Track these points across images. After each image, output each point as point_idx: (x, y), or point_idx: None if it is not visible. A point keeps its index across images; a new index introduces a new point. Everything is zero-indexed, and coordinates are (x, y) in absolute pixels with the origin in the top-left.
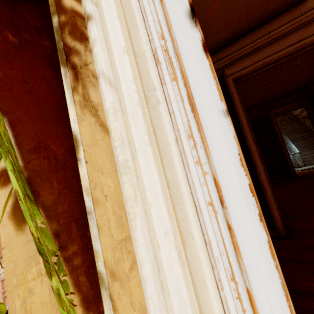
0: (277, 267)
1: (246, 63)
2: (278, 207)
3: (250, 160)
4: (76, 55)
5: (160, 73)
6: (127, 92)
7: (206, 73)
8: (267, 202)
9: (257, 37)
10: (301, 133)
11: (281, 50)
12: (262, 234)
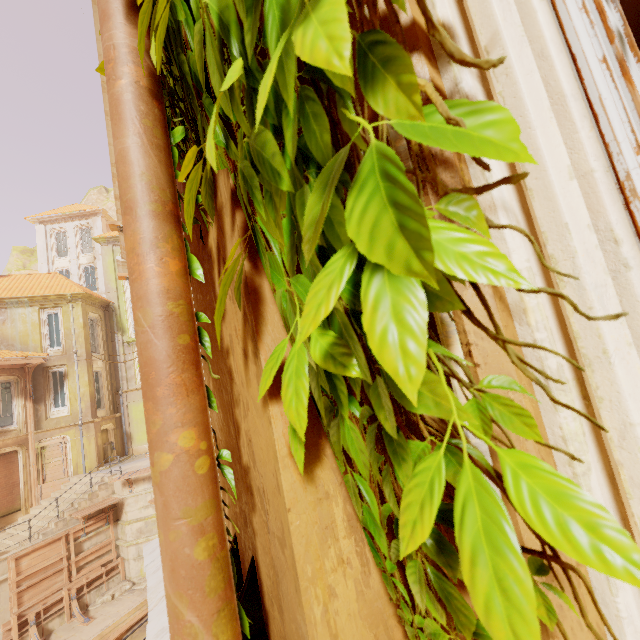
0: None
1: None
2: None
3: None
4: (445, 168)
5: (639, 216)
6: (584, 248)
7: None
8: None
9: None
10: None
11: None
12: None
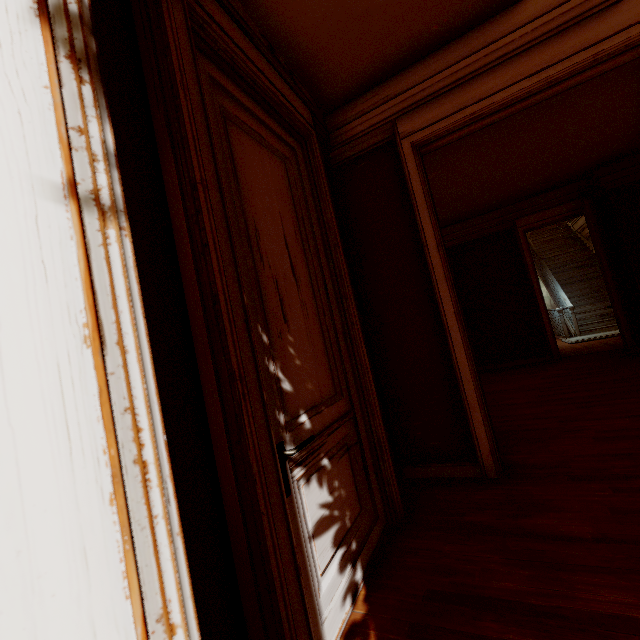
0: (135, 624)
1: (439, 110)
2: (485, 420)
3: (439, 320)
4: None
5: None
6: None
7: (18, 74)
8: (465, 408)
9: (464, 52)
10: (582, 268)
11: (511, 86)
12: (108, 533)
